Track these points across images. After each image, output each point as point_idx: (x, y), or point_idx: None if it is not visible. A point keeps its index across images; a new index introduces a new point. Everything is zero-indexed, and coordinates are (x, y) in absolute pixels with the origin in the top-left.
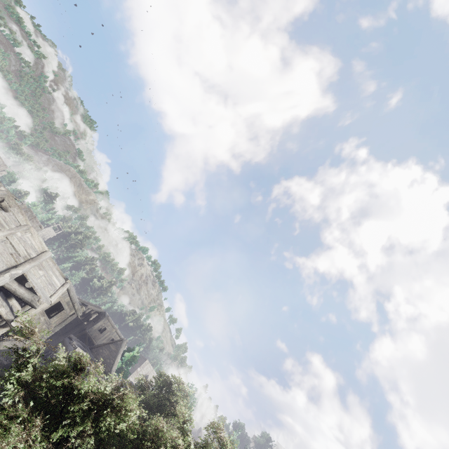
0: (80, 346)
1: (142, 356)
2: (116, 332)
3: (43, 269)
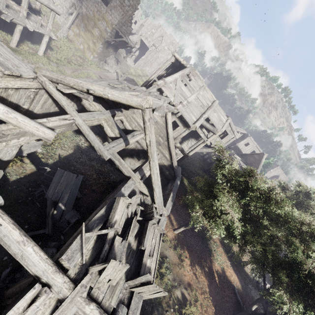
0: (235, 153)
1: (274, 163)
2: (256, 146)
3: (215, 112)
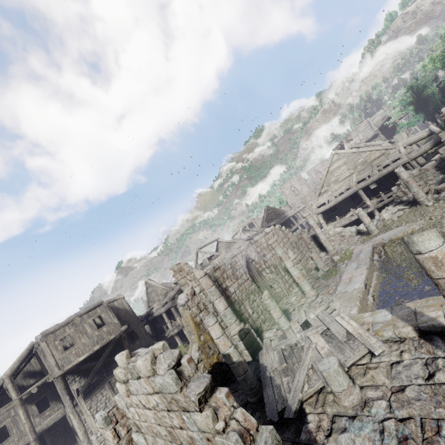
0: None
1: None
2: None
3: (374, 119)
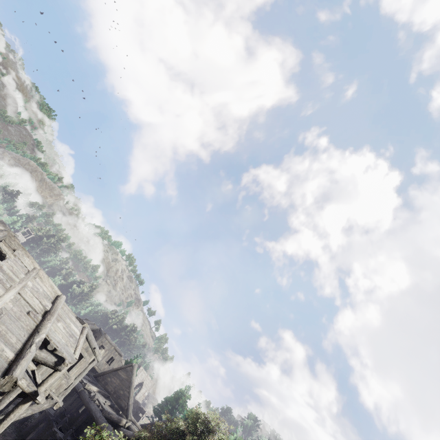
0: (86, 379)
1: None
2: (114, 349)
3: (60, 319)
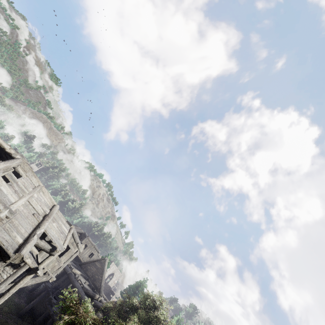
0: (73, 265)
1: None
2: (94, 247)
3: (55, 221)
